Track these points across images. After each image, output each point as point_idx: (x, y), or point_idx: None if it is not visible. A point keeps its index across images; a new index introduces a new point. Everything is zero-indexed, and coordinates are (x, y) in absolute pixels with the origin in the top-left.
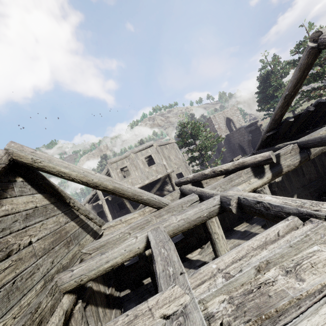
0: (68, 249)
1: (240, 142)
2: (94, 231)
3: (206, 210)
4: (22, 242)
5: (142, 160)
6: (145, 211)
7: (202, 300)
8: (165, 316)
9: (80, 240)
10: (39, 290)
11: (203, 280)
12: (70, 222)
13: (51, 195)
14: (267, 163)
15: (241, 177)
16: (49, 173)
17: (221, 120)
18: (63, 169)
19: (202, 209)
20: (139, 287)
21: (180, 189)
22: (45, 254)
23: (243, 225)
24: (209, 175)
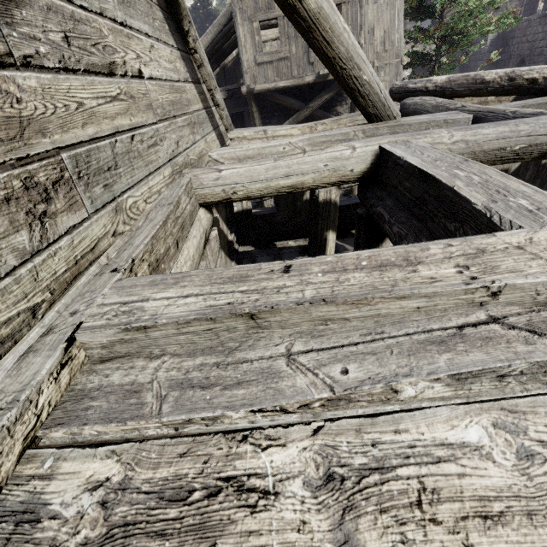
0: (193, 138)
1: (530, 54)
2: (220, 133)
3: (526, 138)
4: (127, 60)
5: None
6: (315, 129)
7: None
8: None
9: (206, 134)
10: (168, 179)
11: None
12: (190, 83)
13: None
14: None
15: None
16: None
17: None
18: None
19: (521, 132)
20: (268, 248)
21: (401, 105)
22: (166, 120)
23: None
24: (490, 87)
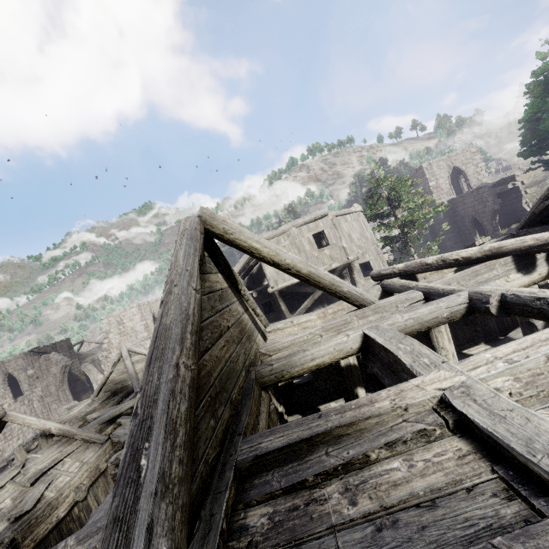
0: (250, 345)
1: (476, 213)
2: (262, 331)
3: (447, 309)
4: (224, 325)
5: (309, 239)
6: (327, 312)
7: (482, 379)
8: (441, 389)
9: (255, 338)
10: (244, 377)
11: (477, 365)
12: (244, 314)
13: (227, 278)
14: (543, 251)
15: (493, 269)
16: (238, 249)
17: (442, 172)
18: (254, 244)
19: (441, 307)
20: (314, 413)
21: (381, 285)
22: (239, 343)
23: (480, 348)
24: (433, 266)
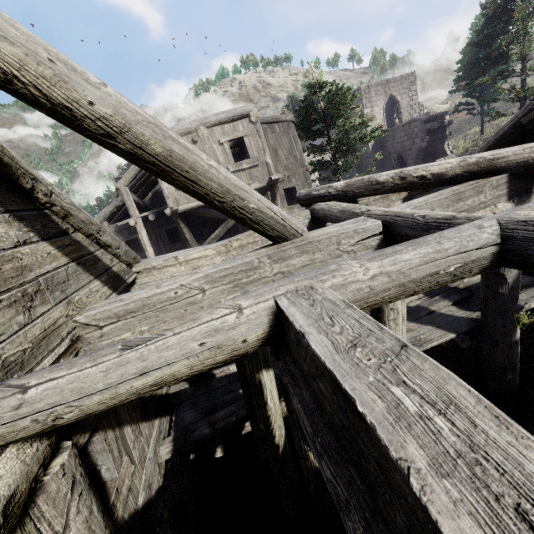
0: (28, 315)
1: (403, 150)
2: (113, 274)
3: (457, 256)
4: None
5: (224, 146)
6: (231, 245)
7: None
8: None
9: (72, 292)
10: None
11: None
12: (35, 243)
13: None
14: None
15: (481, 193)
16: None
17: (379, 99)
18: None
19: (448, 251)
20: (206, 380)
21: (311, 211)
22: None
23: (412, 297)
24: (386, 186)
